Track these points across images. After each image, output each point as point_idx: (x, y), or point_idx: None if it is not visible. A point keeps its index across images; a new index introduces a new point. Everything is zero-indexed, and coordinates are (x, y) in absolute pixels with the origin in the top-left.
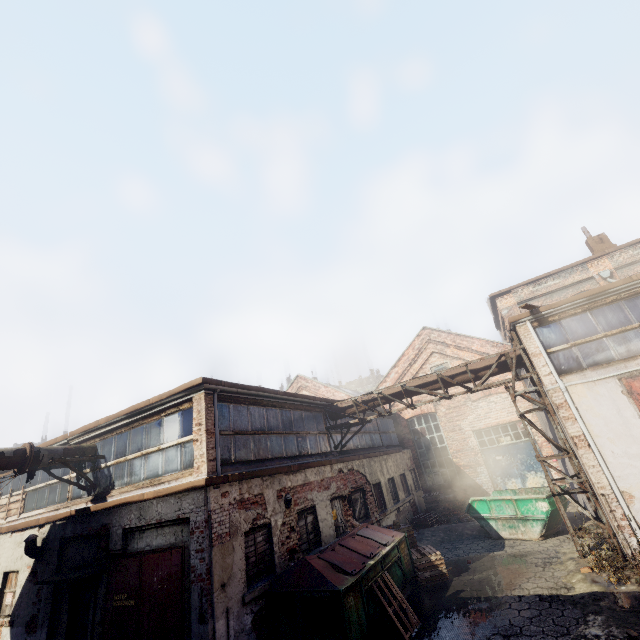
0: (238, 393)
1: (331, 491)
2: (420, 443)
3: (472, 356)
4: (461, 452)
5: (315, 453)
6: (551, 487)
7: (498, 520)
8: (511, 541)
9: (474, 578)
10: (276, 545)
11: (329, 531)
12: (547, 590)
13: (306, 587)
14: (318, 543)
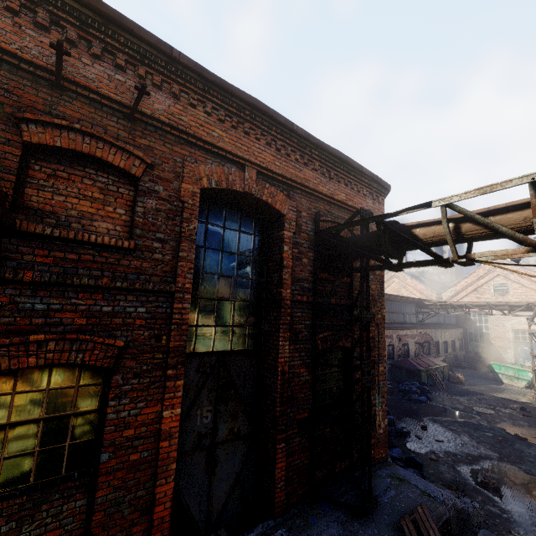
0: (385, 297)
1: (415, 340)
2: (471, 327)
3: (530, 284)
4: (499, 338)
5: (409, 323)
6: (532, 367)
7: (503, 375)
8: (507, 385)
9: (477, 388)
10: (395, 352)
11: (412, 354)
12: (507, 397)
13: (407, 366)
14: (407, 356)
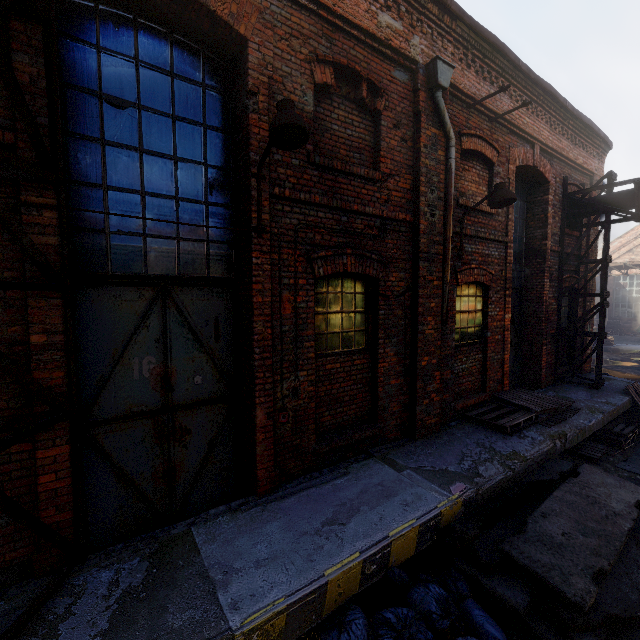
0: None
1: None
2: (618, 292)
3: None
4: None
5: None
6: None
7: None
8: None
9: (626, 347)
10: None
11: None
12: None
13: None
14: None
